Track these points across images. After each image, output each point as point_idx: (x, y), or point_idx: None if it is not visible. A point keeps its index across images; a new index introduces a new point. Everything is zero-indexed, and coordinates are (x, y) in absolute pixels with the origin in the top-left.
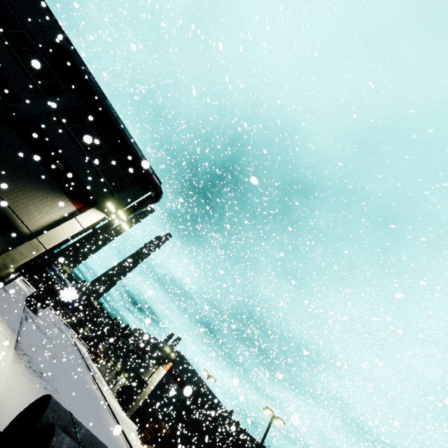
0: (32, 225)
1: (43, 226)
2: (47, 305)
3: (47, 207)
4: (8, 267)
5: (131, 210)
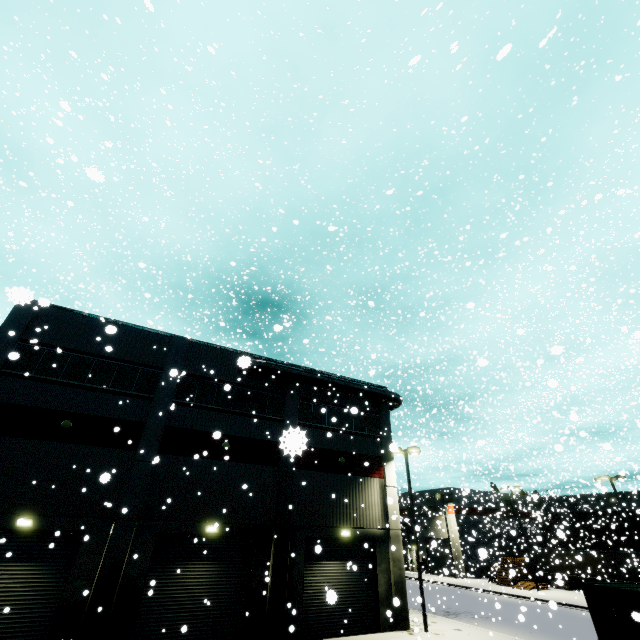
0: (377, 523)
1: (381, 516)
2: None
3: (368, 500)
4: (401, 568)
5: None
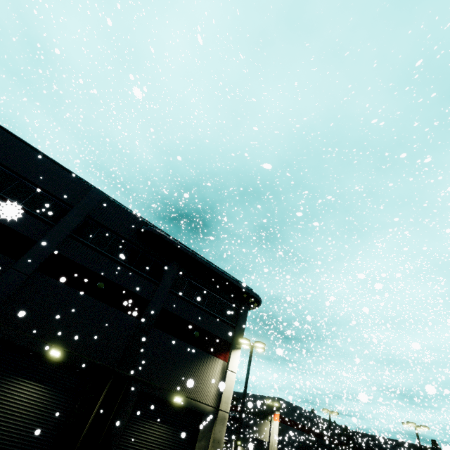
0: (210, 400)
1: (215, 394)
2: None
3: (208, 376)
4: None
5: None
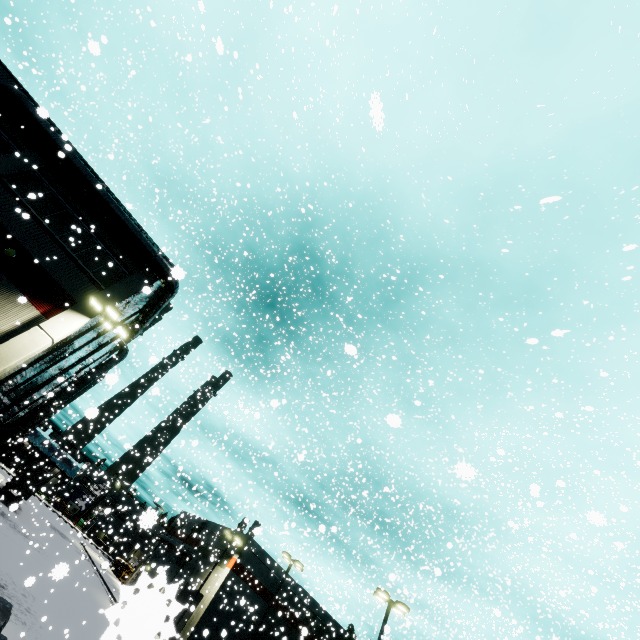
0: None
1: None
2: (31, 493)
3: None
4: None
5: (141, 318)
